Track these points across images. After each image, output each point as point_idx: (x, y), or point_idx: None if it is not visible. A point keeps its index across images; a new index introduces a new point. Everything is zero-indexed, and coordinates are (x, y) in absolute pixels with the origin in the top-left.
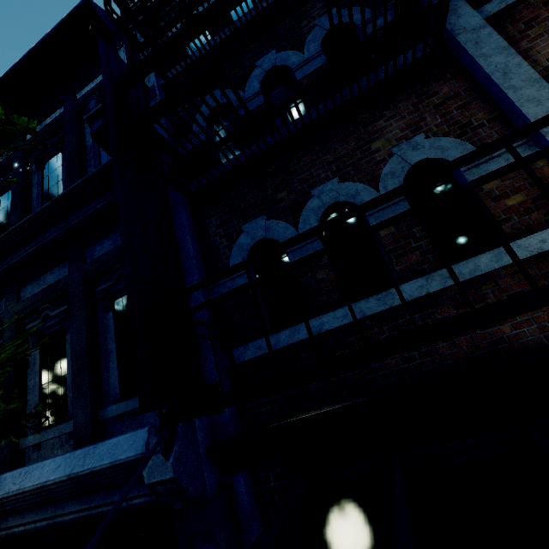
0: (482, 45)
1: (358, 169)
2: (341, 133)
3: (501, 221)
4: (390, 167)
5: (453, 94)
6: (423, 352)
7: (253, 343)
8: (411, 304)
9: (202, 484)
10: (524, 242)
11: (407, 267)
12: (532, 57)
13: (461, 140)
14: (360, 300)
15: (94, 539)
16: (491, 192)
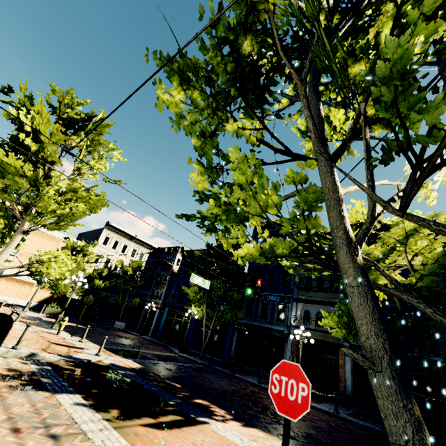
0: None
1: None
2: None
3: None
4: None
5: None
6: None
7: None
8: None
9: None
10: None
11: None
12: None
13: None
14: None
15: None
16: None
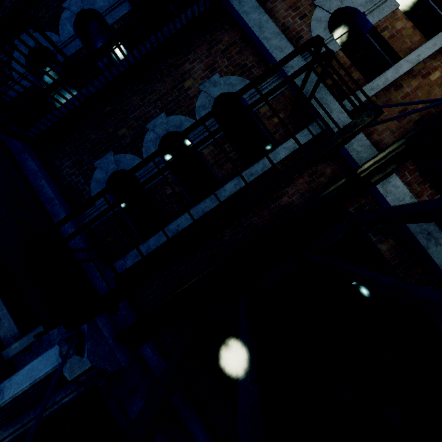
0: (243, 3)
1: (179, 104)
2: (159, 74)
3: (273, 133)
4: (201, 101)
5: (232, 42)
6: (245, 226)
7: (130, 254)
8: (232, 197)
9: (117, 362)
10: (286, 145)
11: (225, 173)
12: (274, 15)
13: (242, 77)
14: (200, 202)
15: (37, 418)
16: (266, 114)
